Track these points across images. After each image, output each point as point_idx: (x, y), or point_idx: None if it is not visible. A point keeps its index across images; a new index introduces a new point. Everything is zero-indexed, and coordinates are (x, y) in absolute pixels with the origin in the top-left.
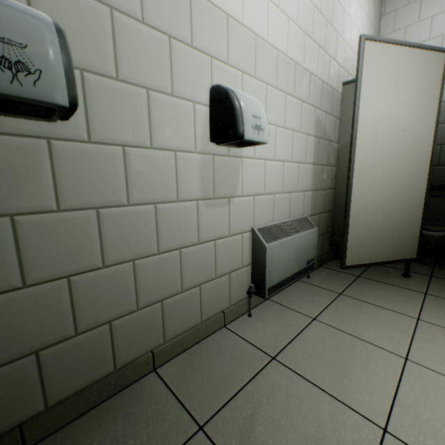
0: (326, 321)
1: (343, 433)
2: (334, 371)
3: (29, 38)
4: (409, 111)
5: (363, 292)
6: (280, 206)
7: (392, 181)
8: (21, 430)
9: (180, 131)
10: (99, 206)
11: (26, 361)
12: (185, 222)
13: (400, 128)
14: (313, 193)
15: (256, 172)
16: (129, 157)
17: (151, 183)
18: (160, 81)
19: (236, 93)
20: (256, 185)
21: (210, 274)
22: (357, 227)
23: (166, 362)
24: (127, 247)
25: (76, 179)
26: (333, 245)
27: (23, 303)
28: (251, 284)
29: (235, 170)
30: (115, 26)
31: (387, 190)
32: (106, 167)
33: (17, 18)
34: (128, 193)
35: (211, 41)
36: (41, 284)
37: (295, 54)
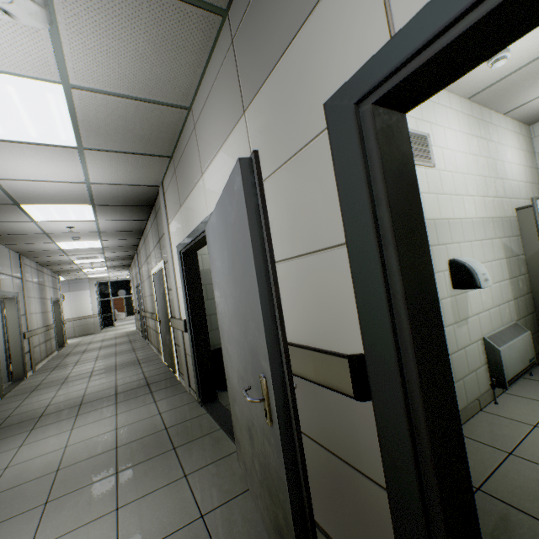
0: None
1: None
2: None
3: None
4: None
5: None
6: (494, 317)
7: None
8: None
9: (440, 289)
10: None
11: None
12: (450, 339)
13: None
14: (514, 301)
15: (476, 298)
16: None
17: None
18: None
19: (469, 264)
20: (477, 306)
21: (465, 371)
22: None
23: None
24: None
25: None
26: None
27: None
28: (492, 378)
29: (465, 301)
30: None
31: None
32: None
33: None
34: None
35: (444, 237)
36: None
37: (480, 213)
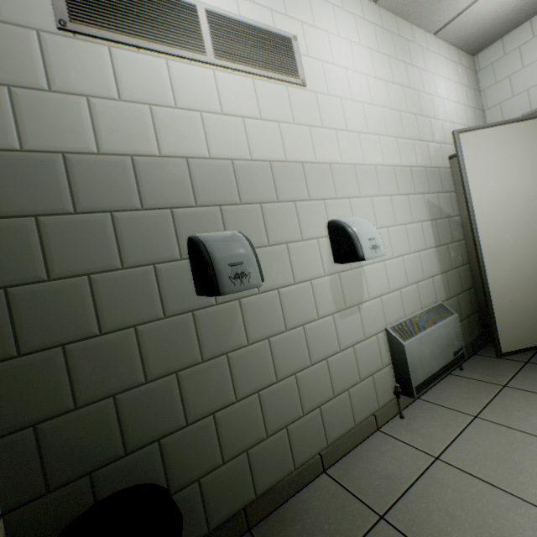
0: (490, 418)
1: (521, 523)
2: (506, 469)
3: (243, 257)
4: (530, 179)
5: (535, 381)
6: (409, 299)
7: (533, 252)
8: (245, 512)
9: (311, 264)
10: (269, 336)
11: (241, 457)
12: (327, 335)
13: (524, 198)
14: (443, 276)
15: (378, 275)
16: (282, 295)
17: (298, 310)
18: (293, 234)
19: (351, 225)
20: (380, 286)
21: (354, 378)
22: (504, 308)
23: (332, 465)
24: (289, 364)
25: (255, 320)
26: (485, 327)
27: (237, 413)
28: (396, 384)
29: (358, 279)
30: (263, 213)
31: (530, 262)
32: (270, 307)
33: (236, 248)
34: (285, 322)
35: (322, 188)
36: (244, 399)
37: (391, 160)
